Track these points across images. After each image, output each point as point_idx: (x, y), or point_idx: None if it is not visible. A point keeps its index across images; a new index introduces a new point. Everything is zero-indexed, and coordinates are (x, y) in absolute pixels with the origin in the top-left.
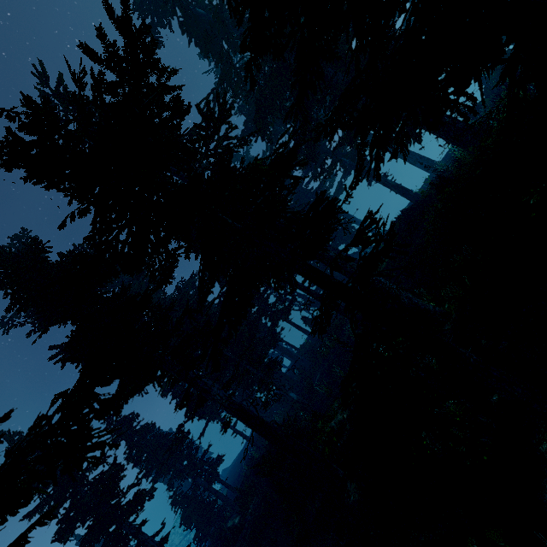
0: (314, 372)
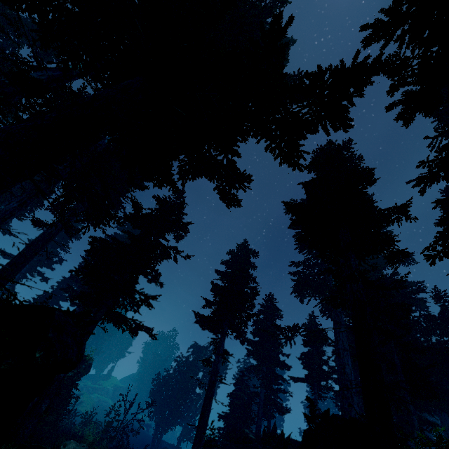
0: None
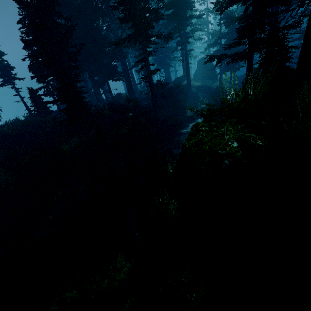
0: None
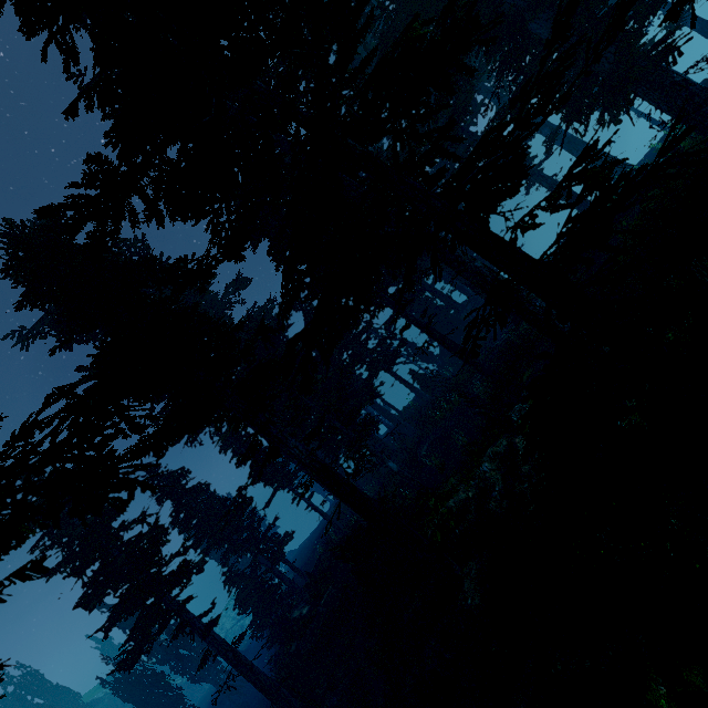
0: (420, 442)
